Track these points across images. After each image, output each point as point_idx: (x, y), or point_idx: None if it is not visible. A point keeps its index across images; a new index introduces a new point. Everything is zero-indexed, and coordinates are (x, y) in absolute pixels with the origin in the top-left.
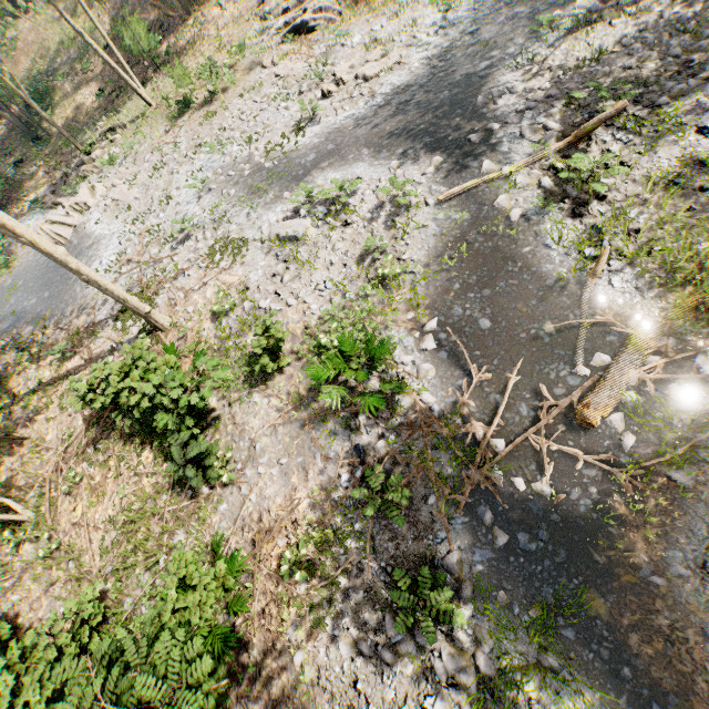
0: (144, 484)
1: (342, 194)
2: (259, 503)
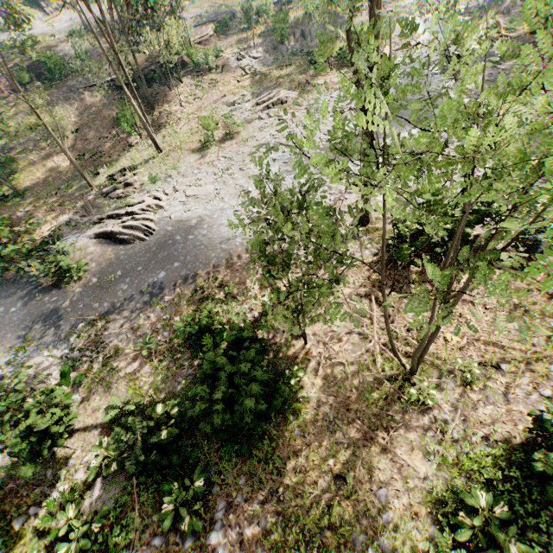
0: None
1: None
2: None
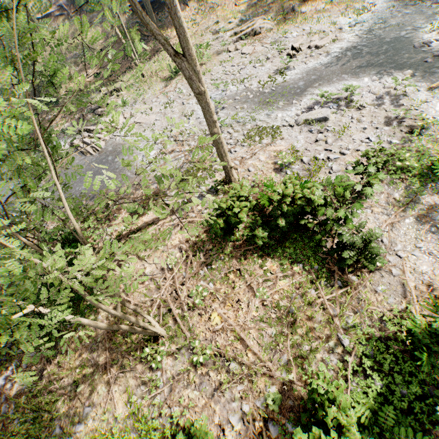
0: (284, 284)
1: (342, 96)
2: (418, 278)
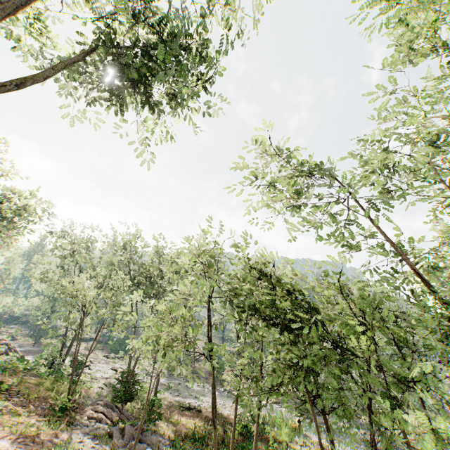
0: None
1: None
2: None
